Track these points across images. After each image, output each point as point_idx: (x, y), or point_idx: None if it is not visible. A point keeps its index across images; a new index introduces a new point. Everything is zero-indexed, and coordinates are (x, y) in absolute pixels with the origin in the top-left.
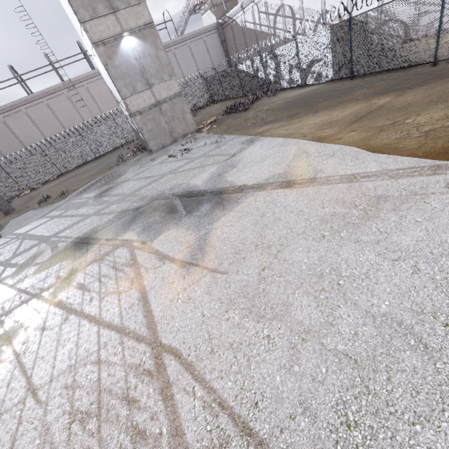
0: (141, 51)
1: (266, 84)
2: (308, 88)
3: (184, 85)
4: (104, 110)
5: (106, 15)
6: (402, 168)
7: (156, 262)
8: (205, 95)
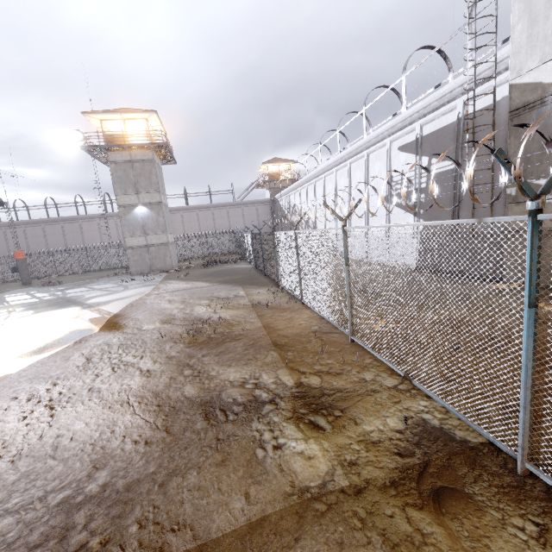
0: (147, 215)
1: (244, 254)
2: (248, 265)
3: (228, 234)
4: None
5: (133, 194)
6: (109, 311)
7: (2, 318)
8: (232, 247)
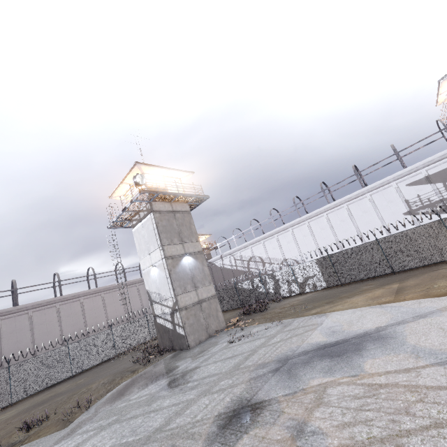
0: (193, 265)
1: (267, 295)
2: (308, 294)
3: None
4: (90, 324)
5: (178, 244)
6: None
7: (406, 374)
8: None
